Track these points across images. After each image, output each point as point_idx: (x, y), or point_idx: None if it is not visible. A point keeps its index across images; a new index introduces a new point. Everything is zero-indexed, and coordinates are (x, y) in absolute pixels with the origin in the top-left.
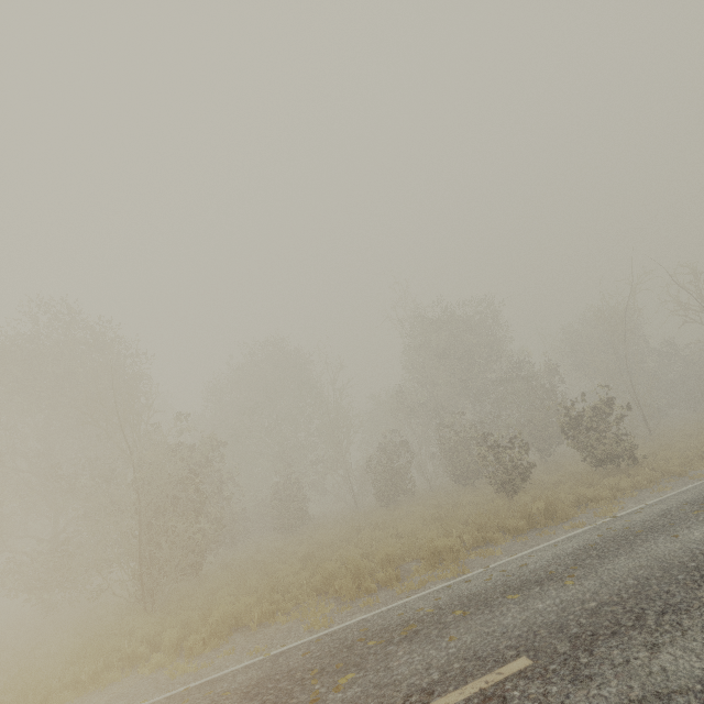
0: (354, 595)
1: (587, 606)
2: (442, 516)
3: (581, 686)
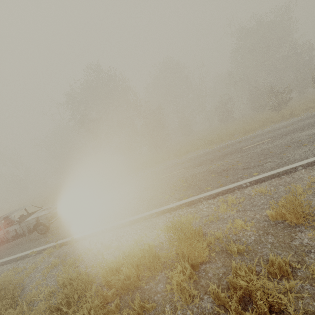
0: (220, 142)
1: (290, 130)
2: (247, 122)
3: (281, 139)
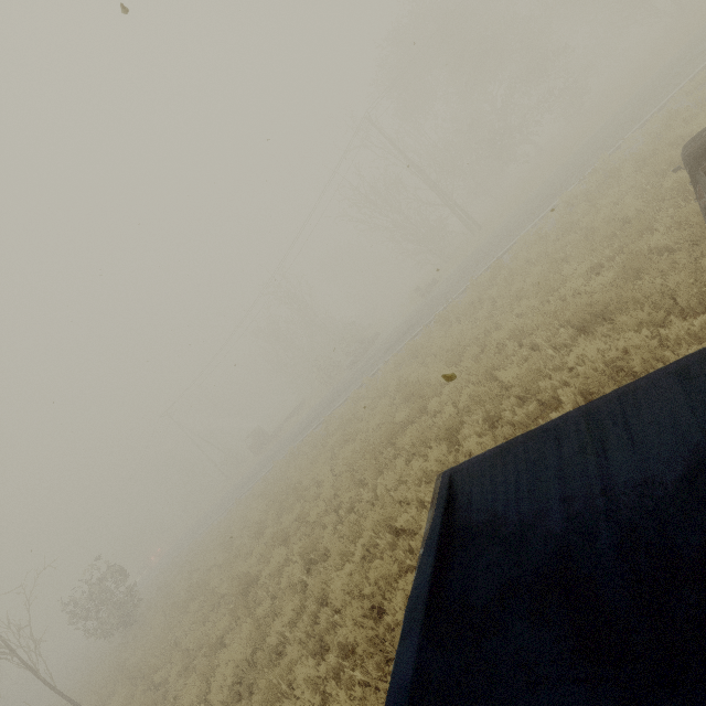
0: None
1: None
2: None
3: None
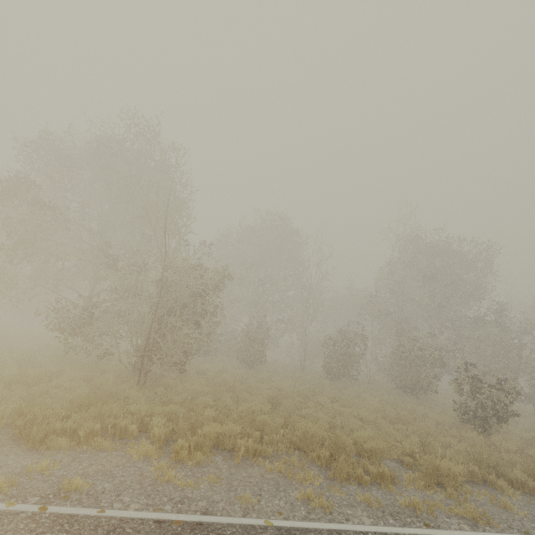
0: (344, 477)
1: None
2: (403, 419)
3: None
